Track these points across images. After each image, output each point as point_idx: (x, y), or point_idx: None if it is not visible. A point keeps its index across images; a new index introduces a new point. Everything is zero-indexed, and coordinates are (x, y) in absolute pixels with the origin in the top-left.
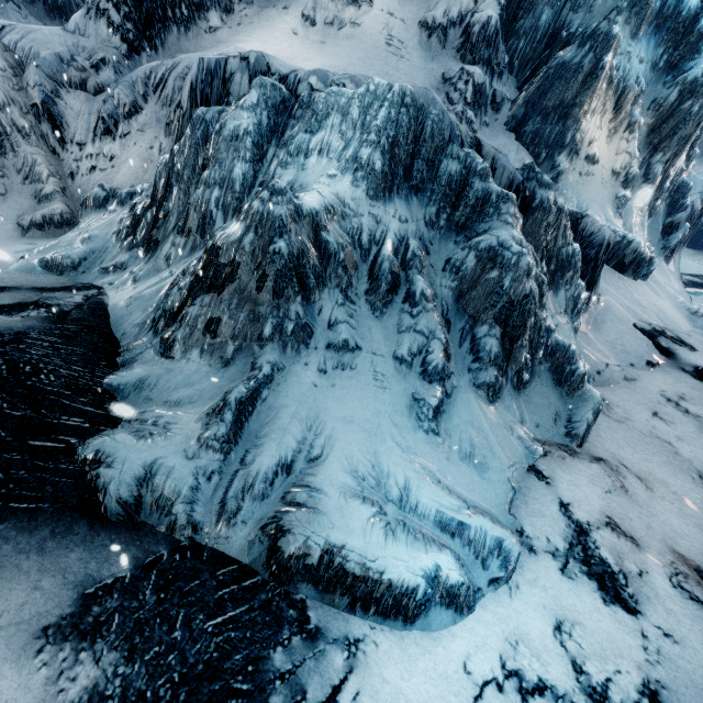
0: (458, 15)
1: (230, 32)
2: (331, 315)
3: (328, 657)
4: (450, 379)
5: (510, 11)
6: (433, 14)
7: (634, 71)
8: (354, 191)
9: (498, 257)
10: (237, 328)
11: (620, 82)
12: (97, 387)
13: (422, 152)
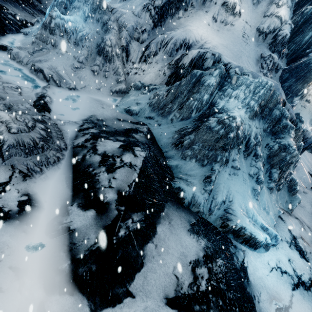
0: (273, 29)
1: (184, 19)
2: (233, 157)
3: (240, 252)
4: (262, 184)
5: (294, 31)
6: (263, 26)
7: None
8: (245, 115)
9: (286, 149)
10: (209, 156)
11: None
12: (167, 165)
13: (269, 105)
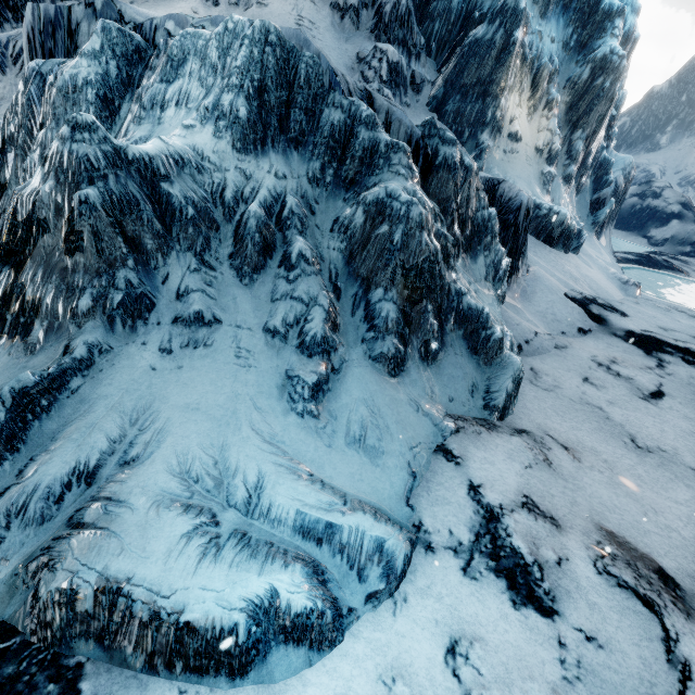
0: None
1: None
2: (180, 284)
3: None
4: (338, 352)
5: None
6: None
7: (547, 50)
8: (216, 143)
9: (386, 209)
10: (45, 304)
11: (534, 61)
12: None
13: (298, 99)
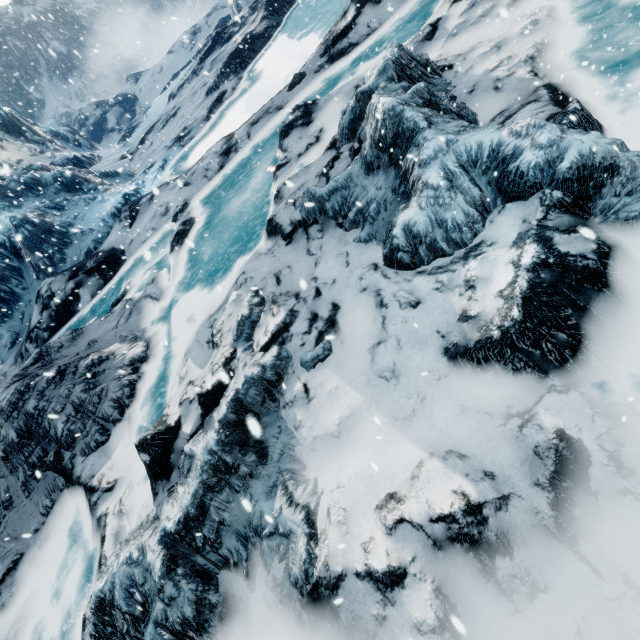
0: None
1: None
2: (64, 219)
3: None
4: (99, 196)
5: None
6: None
7: None
8: (15, 212)
9: (57, 177)
10: (60, 237)
11: None
12: None
13: (3, 192)
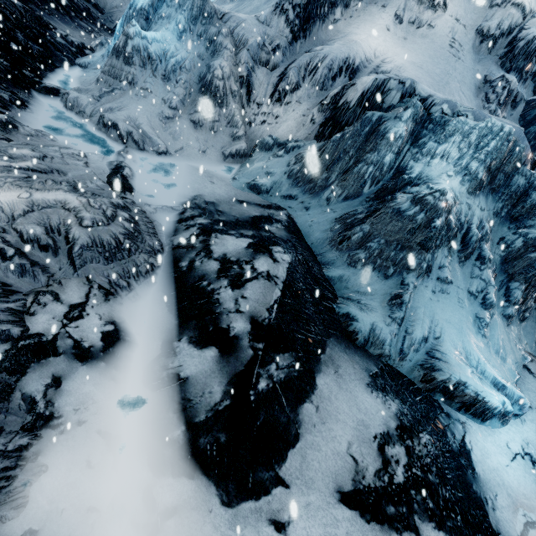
0: (508, 28)
1: (344, 23)
2: (440, 262)
3: (456, 425)
4: (493, 309)
5: None
6: (489, 25)
7: None
8: (460, 188)
9: None
10: (397, 261)
11: None
12: (325, 276)
13: (505, 168)
